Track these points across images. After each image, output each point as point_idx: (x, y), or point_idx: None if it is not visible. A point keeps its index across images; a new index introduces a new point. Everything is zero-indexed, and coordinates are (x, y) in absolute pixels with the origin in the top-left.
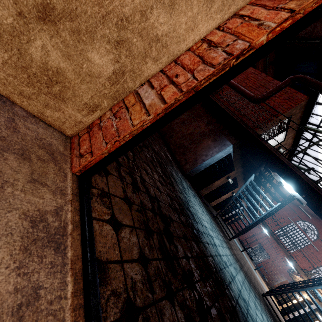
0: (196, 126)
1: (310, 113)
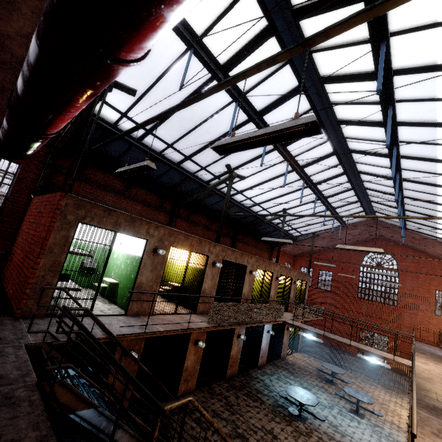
0: None
1: (189, 175)
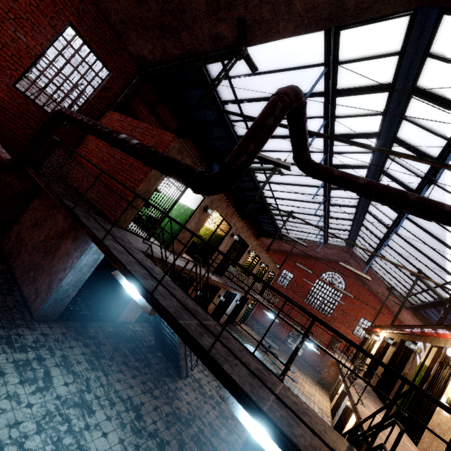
0: (52, 224)
1: None
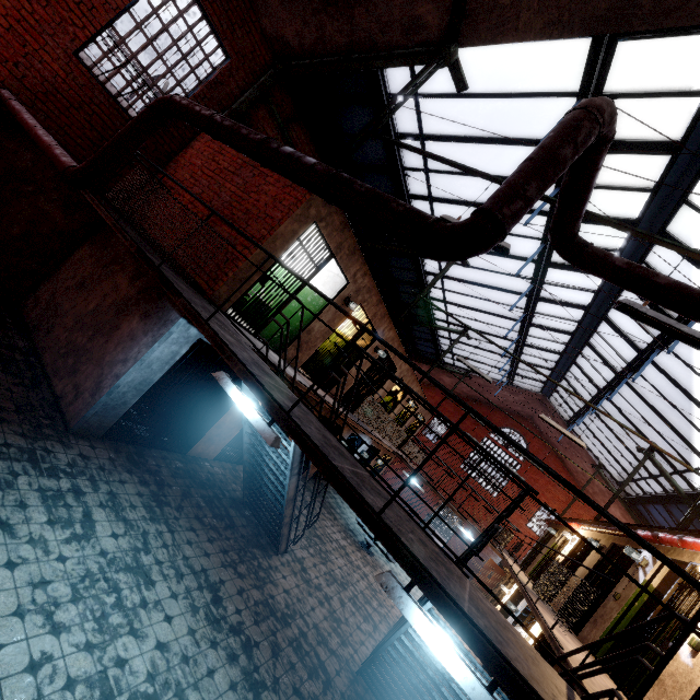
0: (110, 288)
1: None
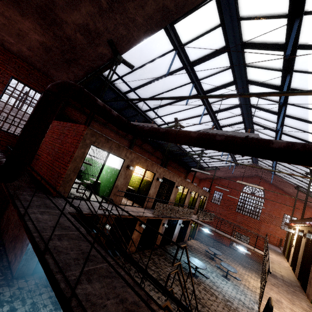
0: None
1: (149, 120)
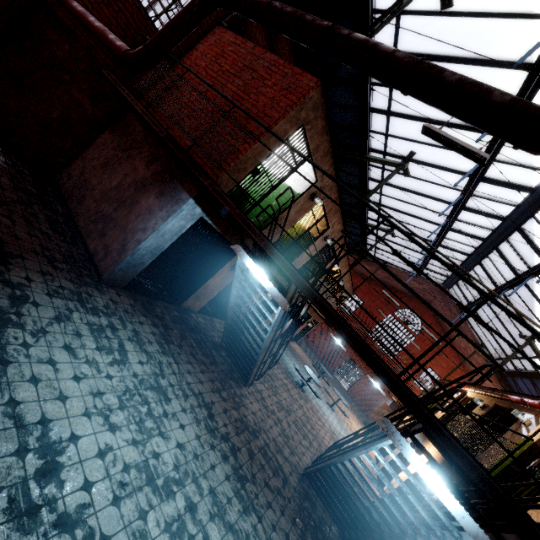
0: (129, 169)
1: (367, 131)
